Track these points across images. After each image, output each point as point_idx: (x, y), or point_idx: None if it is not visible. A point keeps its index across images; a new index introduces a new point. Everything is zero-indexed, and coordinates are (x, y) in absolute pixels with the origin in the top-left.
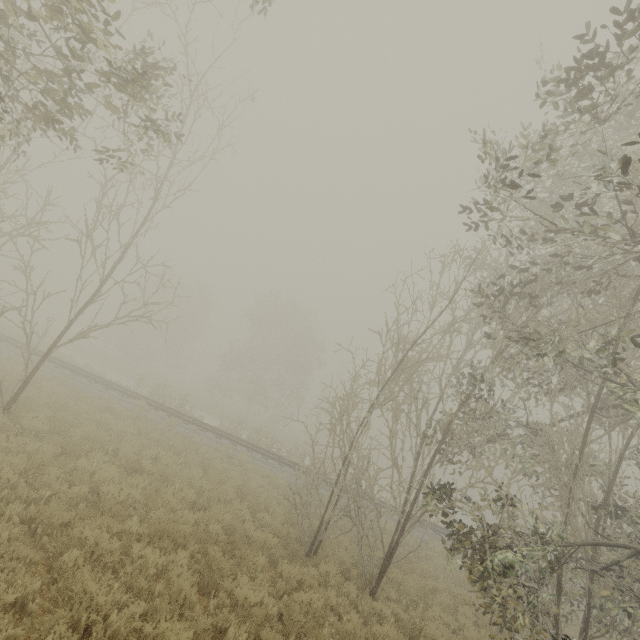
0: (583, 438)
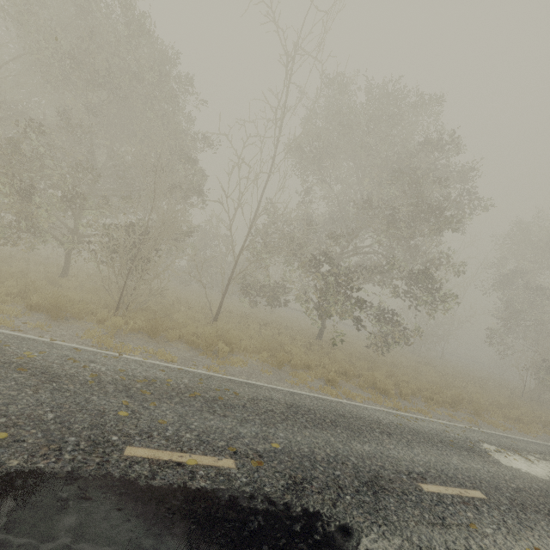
0: None
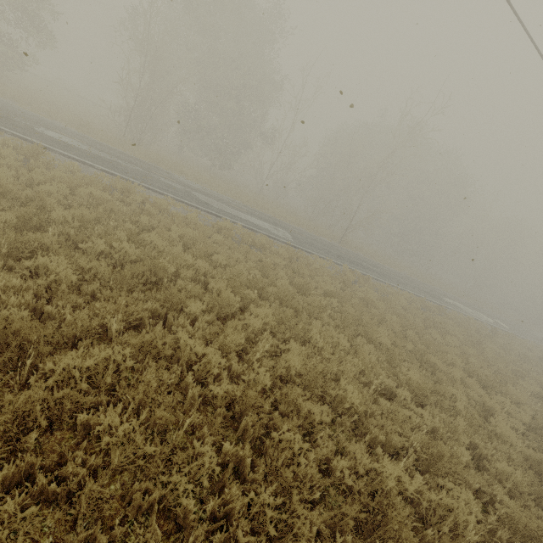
0: None
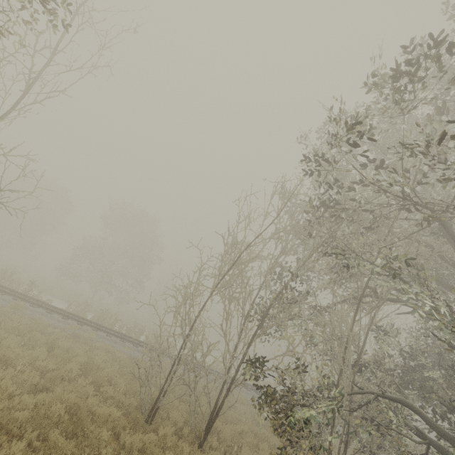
0: (354, 318)
